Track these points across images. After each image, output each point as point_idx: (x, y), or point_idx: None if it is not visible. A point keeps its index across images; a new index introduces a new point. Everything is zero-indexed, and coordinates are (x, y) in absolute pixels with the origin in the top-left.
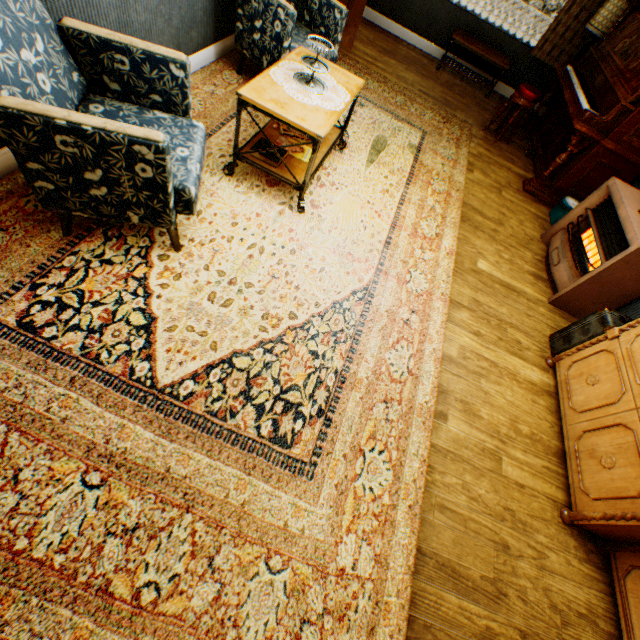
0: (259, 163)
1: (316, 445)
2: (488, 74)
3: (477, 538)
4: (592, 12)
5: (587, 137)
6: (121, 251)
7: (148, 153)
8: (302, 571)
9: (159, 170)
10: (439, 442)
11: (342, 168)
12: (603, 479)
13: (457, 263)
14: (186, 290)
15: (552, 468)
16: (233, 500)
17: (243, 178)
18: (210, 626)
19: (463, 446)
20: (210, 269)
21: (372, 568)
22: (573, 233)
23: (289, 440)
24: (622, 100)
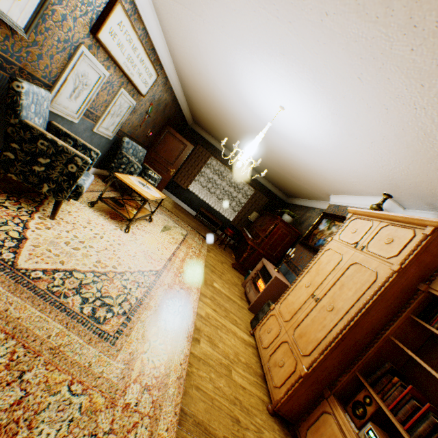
0: (111, 205)
1: (119, 329)
2: (215, 226)
3: (220, 411)
4: (249, 215)
5: (253, 247)
6: (15, 207)
7: (80, 162)
8: (96, 399)
9: (80, 170)
10: (196, 352)
11: (149, 227)
12: (282, 373)
13: (204, 280)
14: (51, 235)
15: (260, 382)
16: (52, 341)
17: (98, 211)
18: (4, 424)
19: (210, 358)
20: (69, 233)
21: (150, 411)
22: (254, 281)
23: (101, 321)
24: (262, 235)
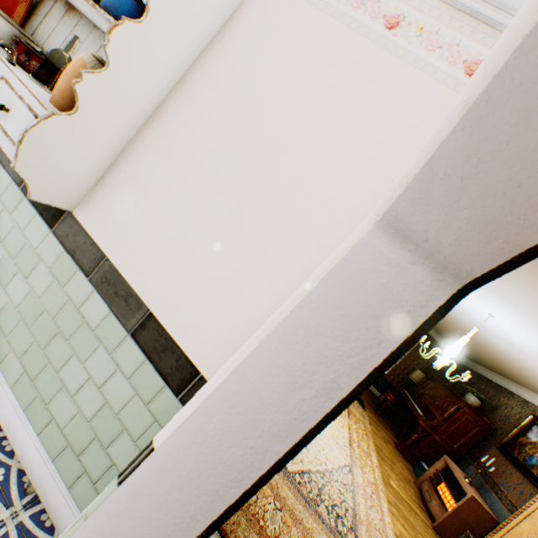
0: None
1: None
2: None
3: None
4: (409, 370)
5: (425, 428)
6: None
7: None
8: None
9: None
10: None
11: None
12: None
13: (381, 474)
14: None
15: None
16: None
17: None
18: None
19: None
20: None
21: None
22: (432, 483)
23: (343, 536)
24: (437, 416)
